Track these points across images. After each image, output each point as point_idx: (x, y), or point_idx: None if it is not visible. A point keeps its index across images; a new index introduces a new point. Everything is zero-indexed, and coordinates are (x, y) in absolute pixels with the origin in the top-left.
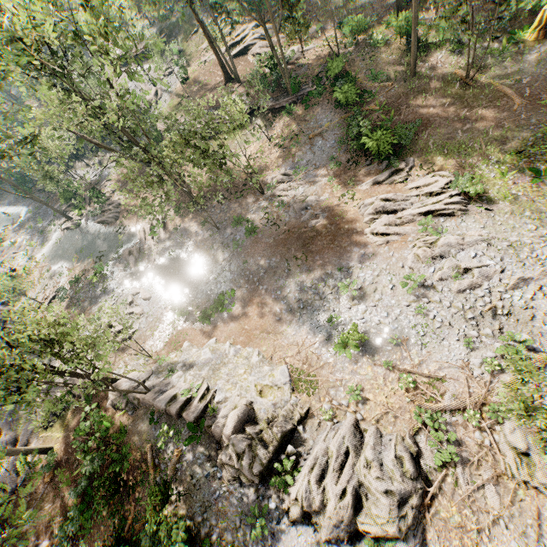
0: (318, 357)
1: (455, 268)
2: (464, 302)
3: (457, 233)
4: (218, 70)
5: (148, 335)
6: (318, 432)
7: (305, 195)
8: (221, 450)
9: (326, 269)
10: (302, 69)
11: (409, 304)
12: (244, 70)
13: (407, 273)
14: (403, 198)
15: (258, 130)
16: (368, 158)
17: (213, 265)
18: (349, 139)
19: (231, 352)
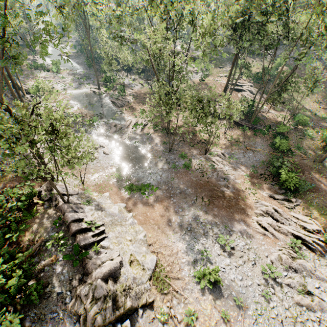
0: (180, 269)
1: (302, 285)
2: (298, 313)
3: (311, 264)
4: (220, 88)
5: (91, 171)
6: (149, 325)
7: (227, 172)
8: (82, 282)
9: (217, 219)
10: (263, 117)
11: (260, 284)
12: (233, 97)
13: (268, 262)
14: (286, 217)
15: (222, 125)
16: (274, 181)
17: (153, 166)
18: (267, 164)
19: (129, 220)
